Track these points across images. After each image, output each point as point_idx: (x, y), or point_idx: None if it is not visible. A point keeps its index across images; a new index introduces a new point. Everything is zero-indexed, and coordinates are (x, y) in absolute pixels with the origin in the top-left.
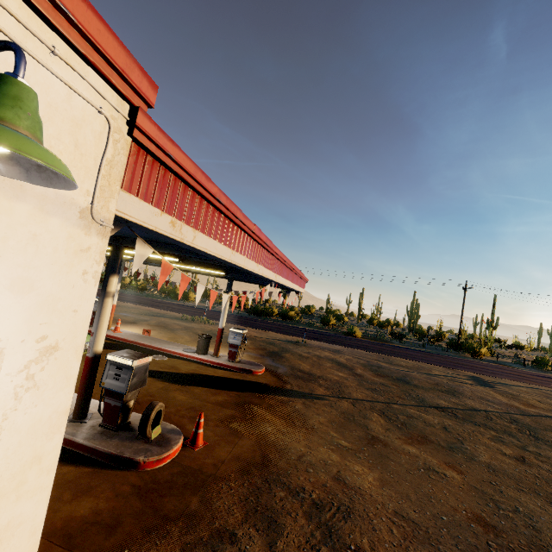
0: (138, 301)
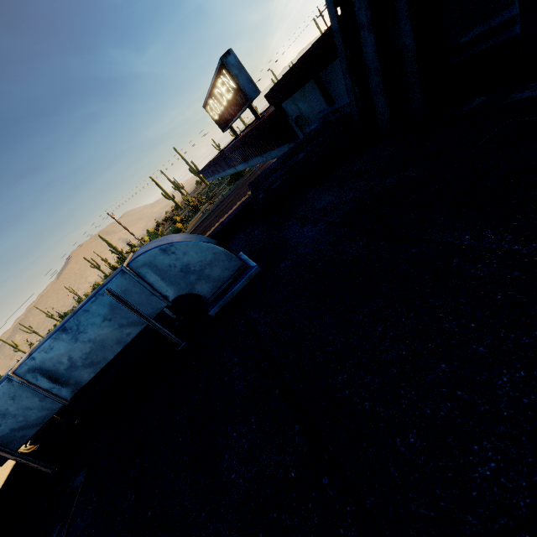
0: None
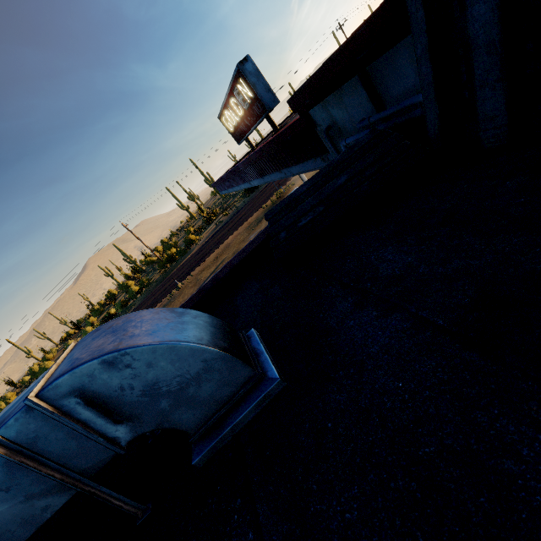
0: (196, 261)
